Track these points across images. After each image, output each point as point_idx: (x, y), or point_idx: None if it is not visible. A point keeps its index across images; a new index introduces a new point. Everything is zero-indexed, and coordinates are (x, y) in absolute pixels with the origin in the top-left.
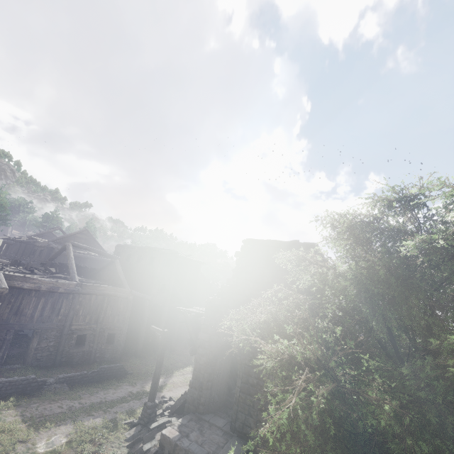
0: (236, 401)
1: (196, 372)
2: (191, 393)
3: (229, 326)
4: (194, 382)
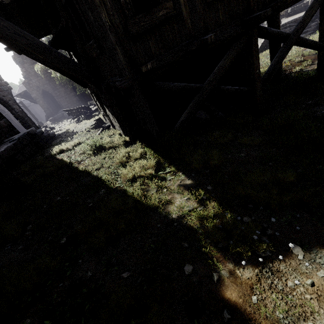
0: (59, 102)
1: (43, 107)
2: (47, 113)
3: (38, 85)
4: (45, 110)
